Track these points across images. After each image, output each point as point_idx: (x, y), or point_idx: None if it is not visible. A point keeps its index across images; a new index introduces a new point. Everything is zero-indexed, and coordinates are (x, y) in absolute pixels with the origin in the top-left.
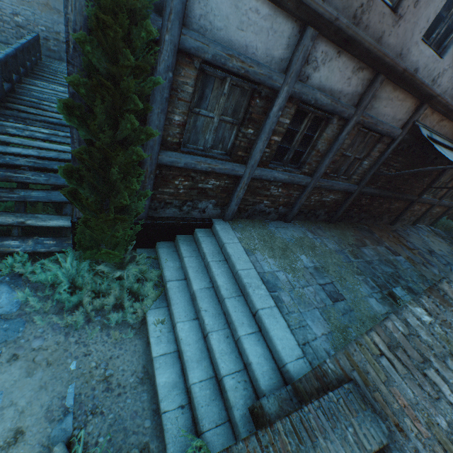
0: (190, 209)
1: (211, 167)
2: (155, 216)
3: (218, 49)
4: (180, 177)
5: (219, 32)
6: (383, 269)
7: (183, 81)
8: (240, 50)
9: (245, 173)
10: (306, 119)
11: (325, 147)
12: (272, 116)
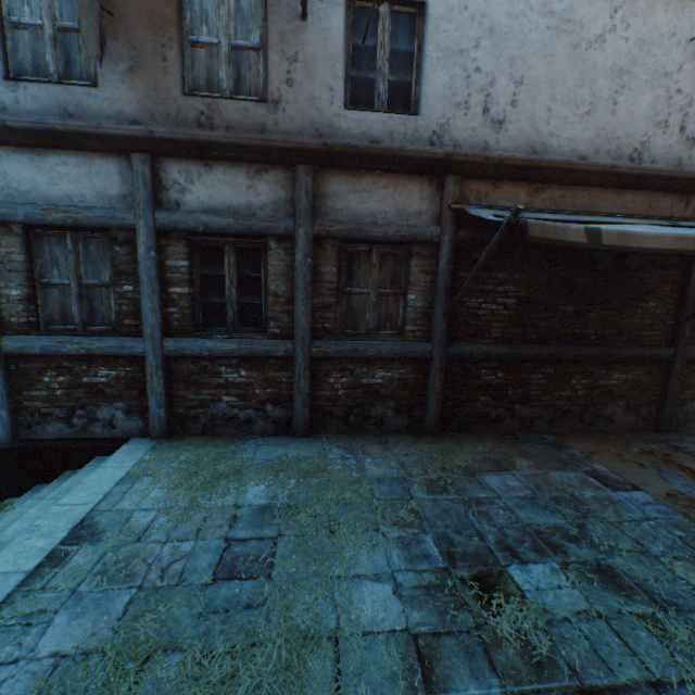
0: (88, 423)
1: (85, 347)
2: (32, 439)
3: (30, 209)
4: (49, 370)
5: (30, 194)
6: (524, 517)
7: (9, 251)
8: (64, 203)
9: (146, 349)
10: (226, 256)
11: (288, 286)
12: (143, 260)
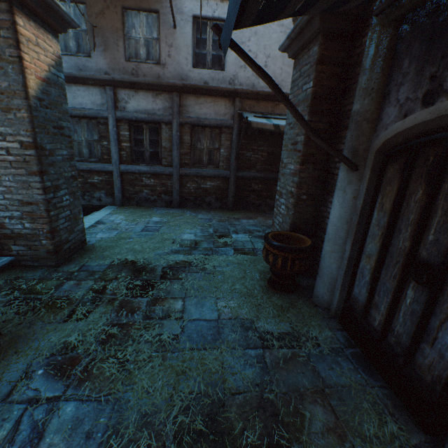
0: (91, 198)
1: (89, 167)
2: None
3: None
4: None
5: None
6: (247, 227)
7: None
8: (79, 107)
9: (113, 169)
10: (144, 131)
11: (170, 144)
12: (111, 131)
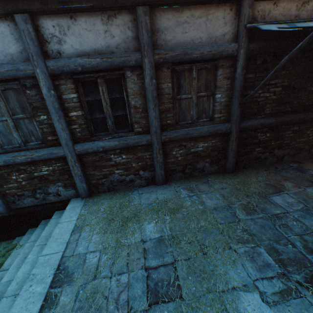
0: (45, 195)
1: (29, 157)
2: (18, 208)
3: None
4: (13, 172)
5: None
6: (309, 225)
7: None
8: None
9: (65, 153)
10: (99, 86)
11: (142, 100)
12: (47, 97)
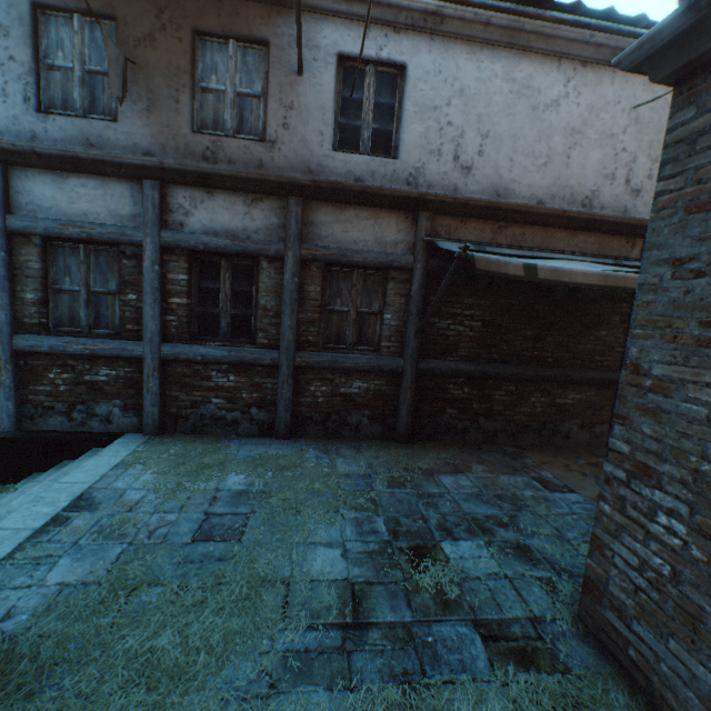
0: (86, 418)
1: (89, 348)
2: (34, 430)
3: (49, 223)
4: (55, 367)
5: (51, 211)
6: (466, 508)
7: (27, 259)
8: (80, 219)
9: (145, 352)
10: (223, 272)
11: (276, 301)
12: (147, 272)
